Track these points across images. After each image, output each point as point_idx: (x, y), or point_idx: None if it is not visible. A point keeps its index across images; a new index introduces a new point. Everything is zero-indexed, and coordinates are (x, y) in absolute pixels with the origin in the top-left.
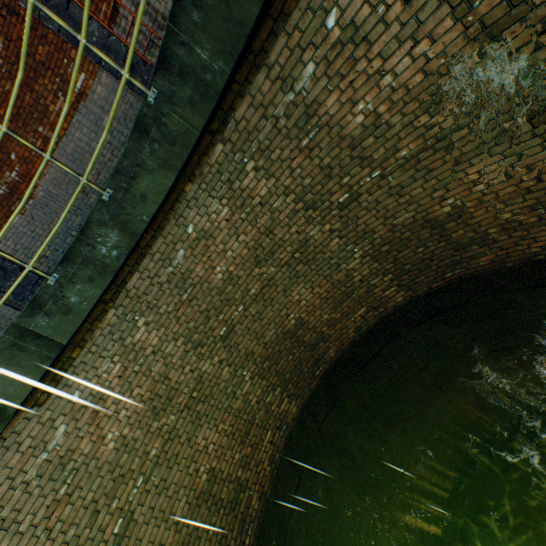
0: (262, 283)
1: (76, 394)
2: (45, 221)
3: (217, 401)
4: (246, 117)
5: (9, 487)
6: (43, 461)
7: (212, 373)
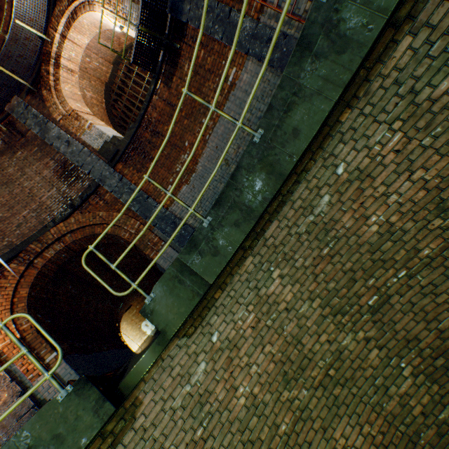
0: (443, 241)
1: (215, 334)
2: (200, 188)
3: (360, 391)
4: None
5: (161, 408)
6: (186, 393)
7: (353, 351)
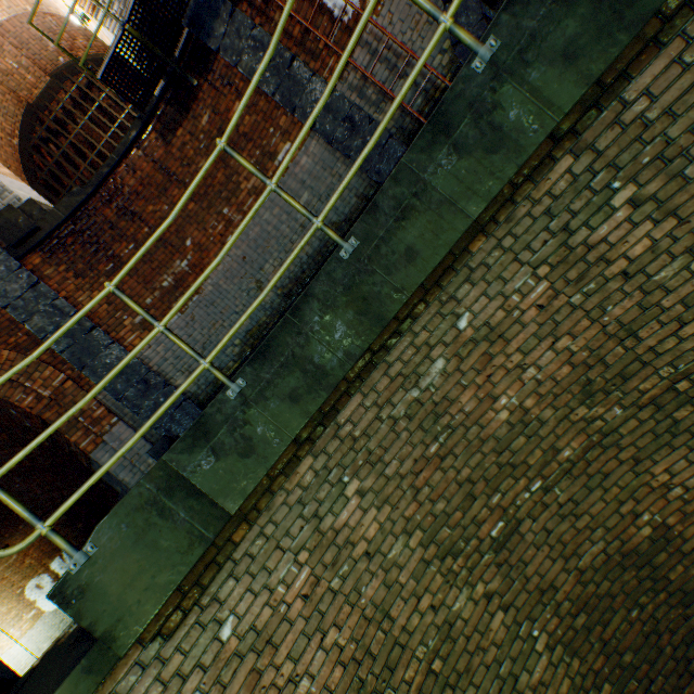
0: (586, 439)
1: (228, 623)
2: (206, 323)
3: (480, 692)
4: (653, 89)
5: None
6: None
7: (470, 619)
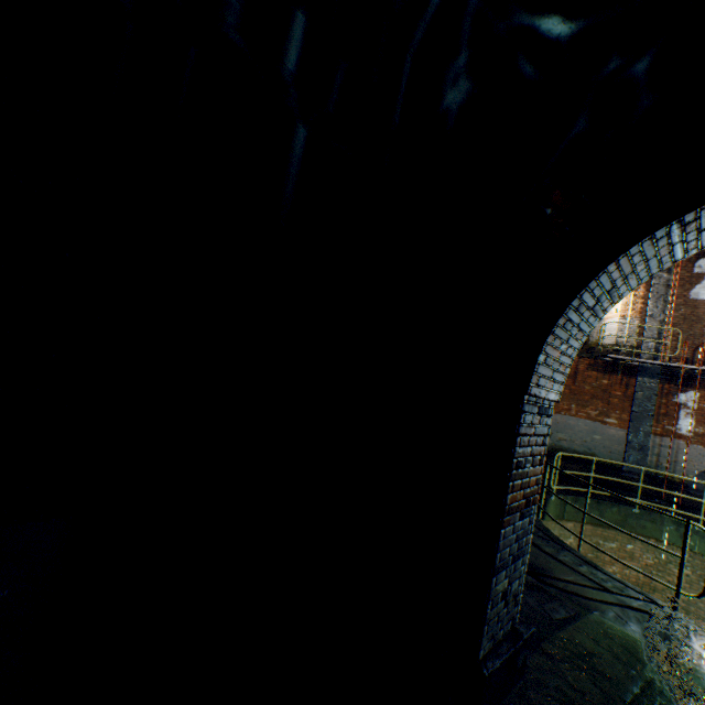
0: None
1: None
2: None
3: None
4: None
5: None
6: None
7: None
